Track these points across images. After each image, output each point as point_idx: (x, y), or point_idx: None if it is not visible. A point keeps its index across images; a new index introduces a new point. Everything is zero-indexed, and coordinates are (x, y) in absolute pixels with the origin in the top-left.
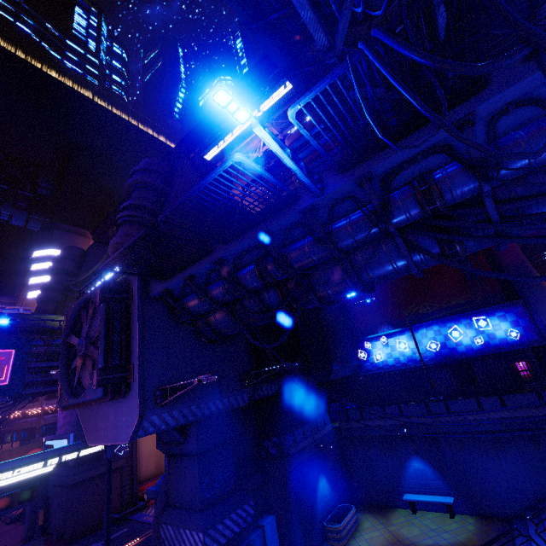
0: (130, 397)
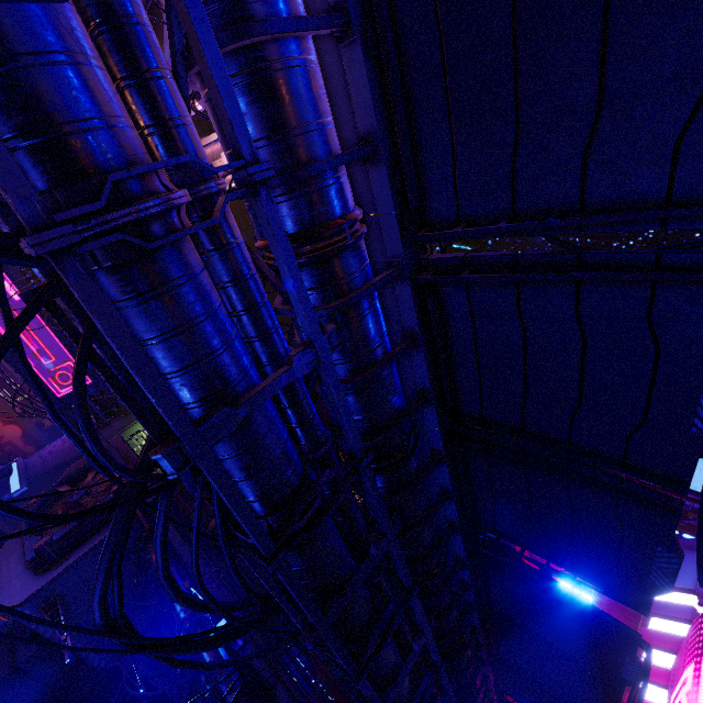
0: (39, 577)
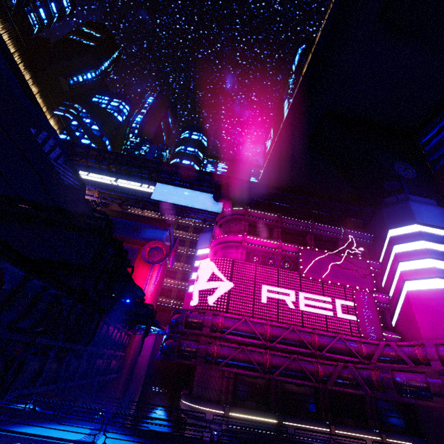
0: None
